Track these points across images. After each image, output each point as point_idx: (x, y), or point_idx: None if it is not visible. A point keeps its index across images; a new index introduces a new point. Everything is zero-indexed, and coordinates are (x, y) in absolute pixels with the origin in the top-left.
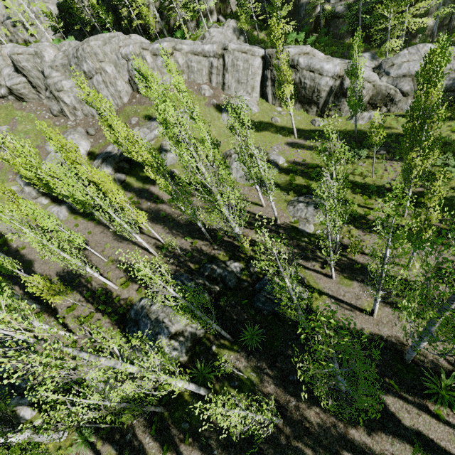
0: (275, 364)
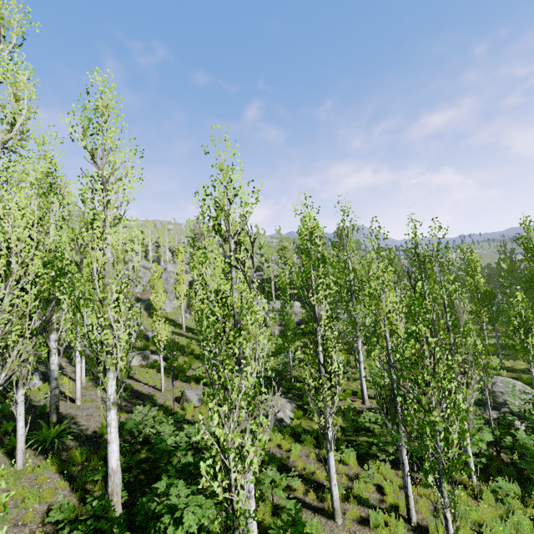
0: None
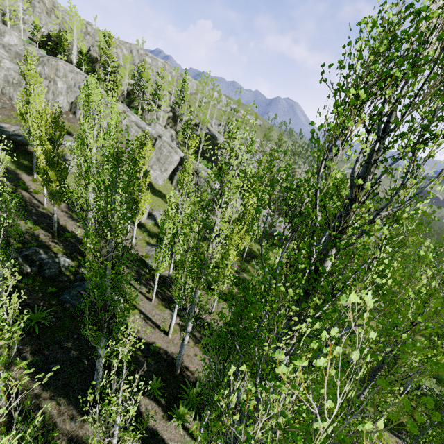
0: (43, 351)
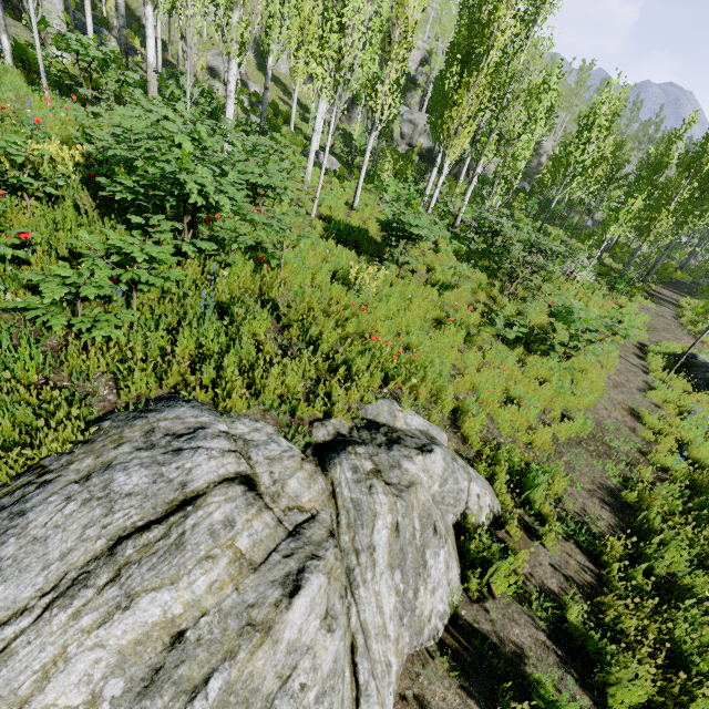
0: None
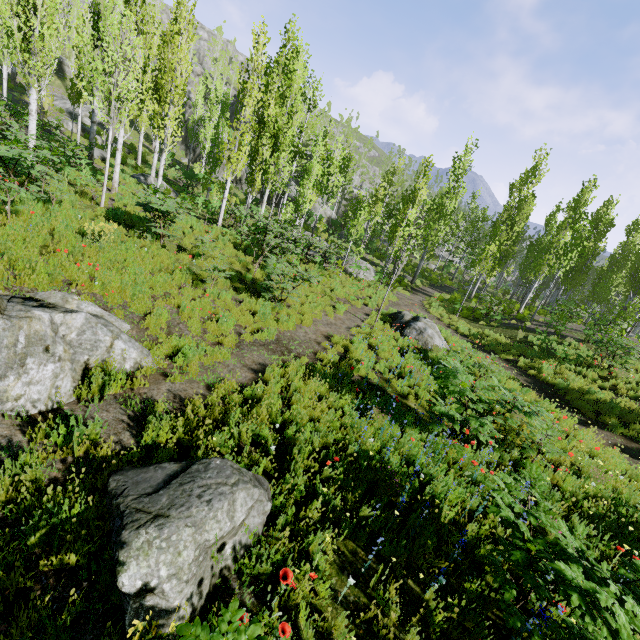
0: None
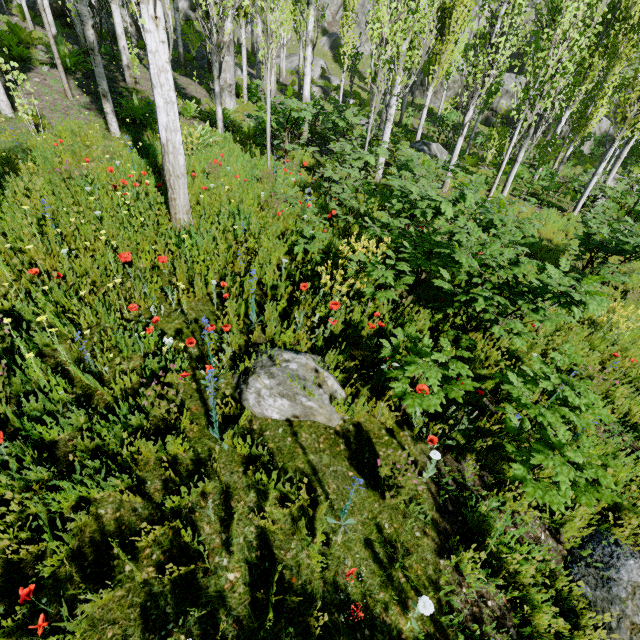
0: None
